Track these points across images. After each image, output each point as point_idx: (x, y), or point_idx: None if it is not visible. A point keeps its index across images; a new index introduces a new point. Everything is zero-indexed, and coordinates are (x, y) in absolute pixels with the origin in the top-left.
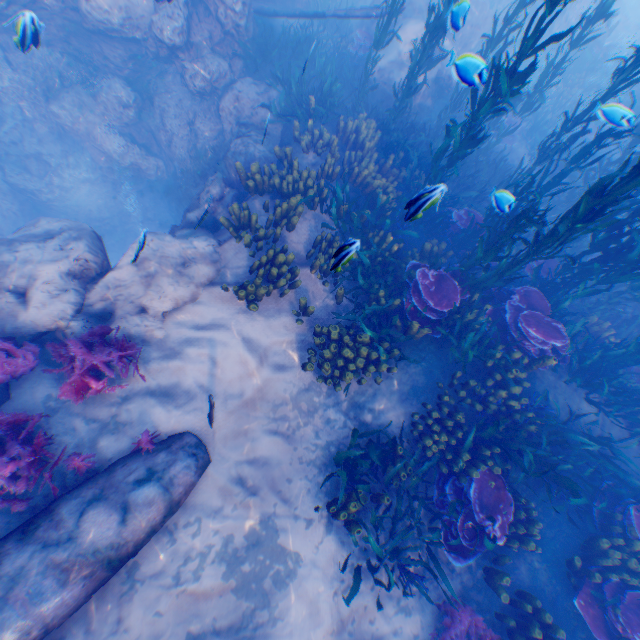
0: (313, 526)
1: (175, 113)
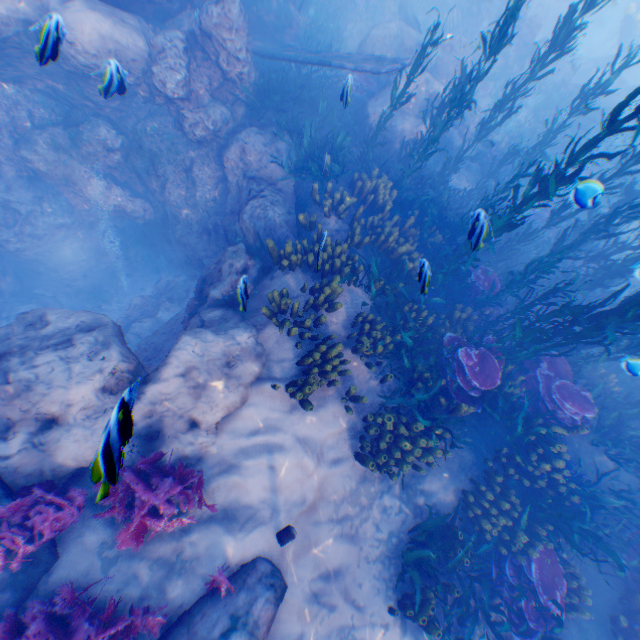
0: (389, 630)
1: (168, 158)
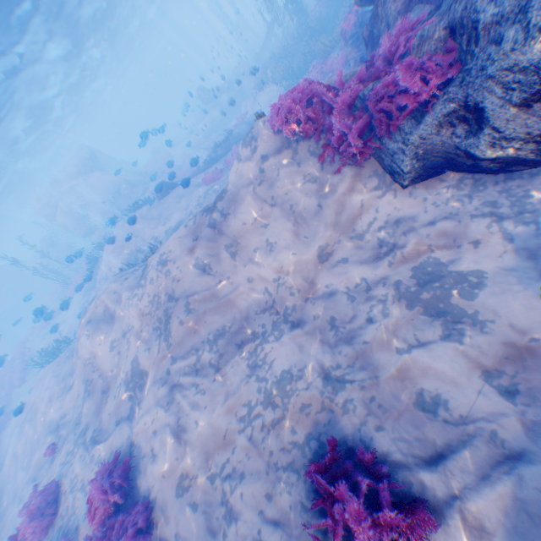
0: None
1: None
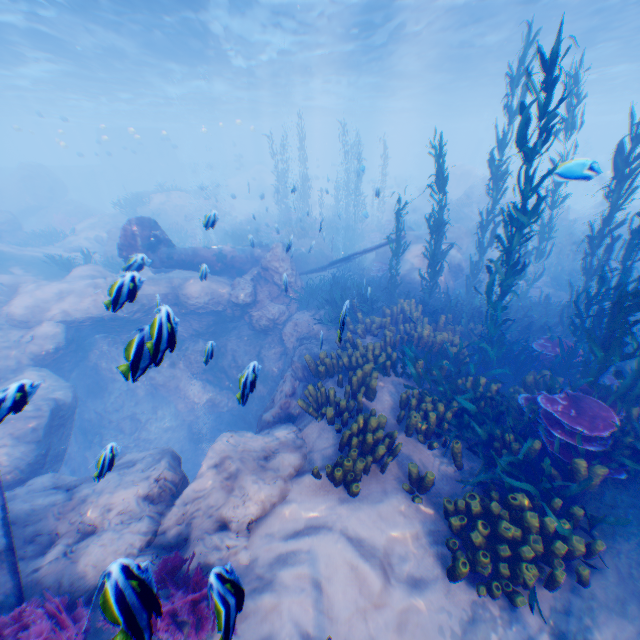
0: None
1: (244, 349)
